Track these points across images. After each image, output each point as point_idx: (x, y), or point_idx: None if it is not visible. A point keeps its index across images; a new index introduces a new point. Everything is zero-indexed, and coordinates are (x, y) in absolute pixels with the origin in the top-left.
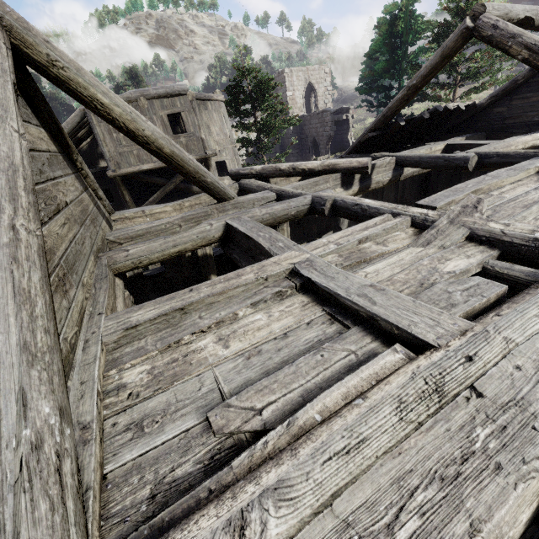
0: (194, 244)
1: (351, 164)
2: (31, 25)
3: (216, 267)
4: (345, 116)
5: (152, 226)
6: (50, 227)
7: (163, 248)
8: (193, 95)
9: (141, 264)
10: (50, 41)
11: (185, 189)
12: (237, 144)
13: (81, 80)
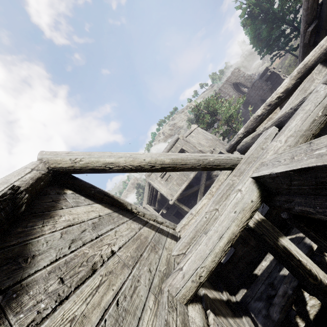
0: (238, 222)
1: (323, 47)
2: (58, 151)
3: (272, 224)
4: (269, 72)
5: (196, 223)
6: (56, 319)
7: (211, 247)
8: (181, 136)
9: (201, 278)
10: (70, 152)
11: (210, 182)
12: (220, 138)
13: (93, 159)
